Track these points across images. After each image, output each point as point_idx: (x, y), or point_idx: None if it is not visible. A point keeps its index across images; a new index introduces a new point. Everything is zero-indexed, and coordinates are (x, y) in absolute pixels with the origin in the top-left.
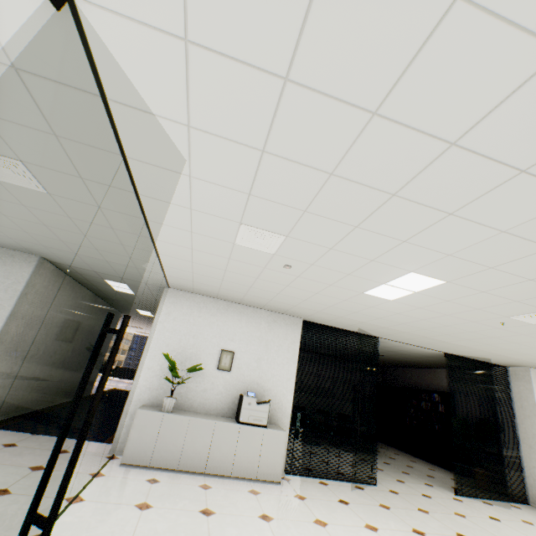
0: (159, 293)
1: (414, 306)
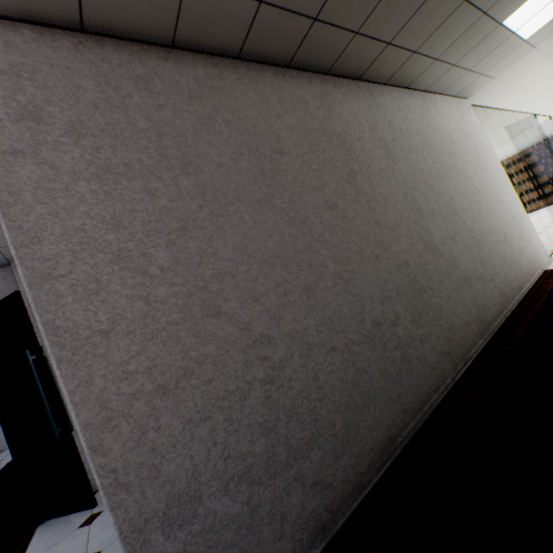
0: (463, 84)
1: None
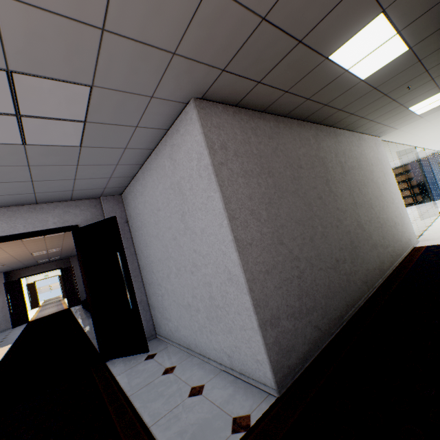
0: (380, 131)
1: None
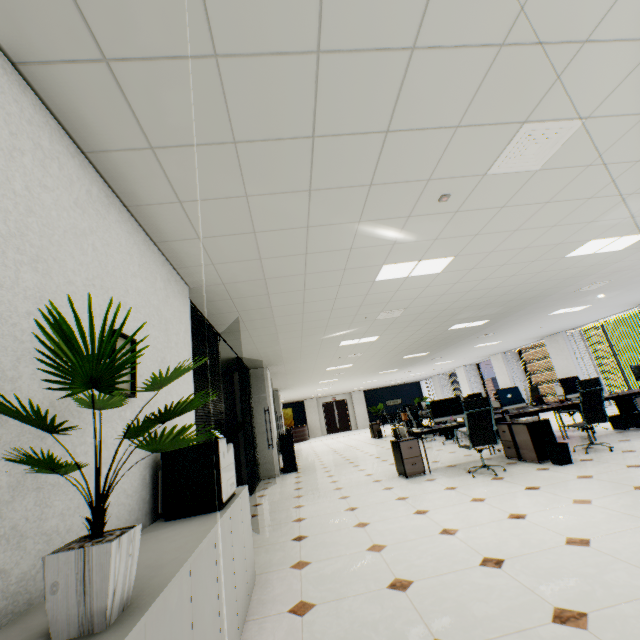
0: None
1: (367, 292)
